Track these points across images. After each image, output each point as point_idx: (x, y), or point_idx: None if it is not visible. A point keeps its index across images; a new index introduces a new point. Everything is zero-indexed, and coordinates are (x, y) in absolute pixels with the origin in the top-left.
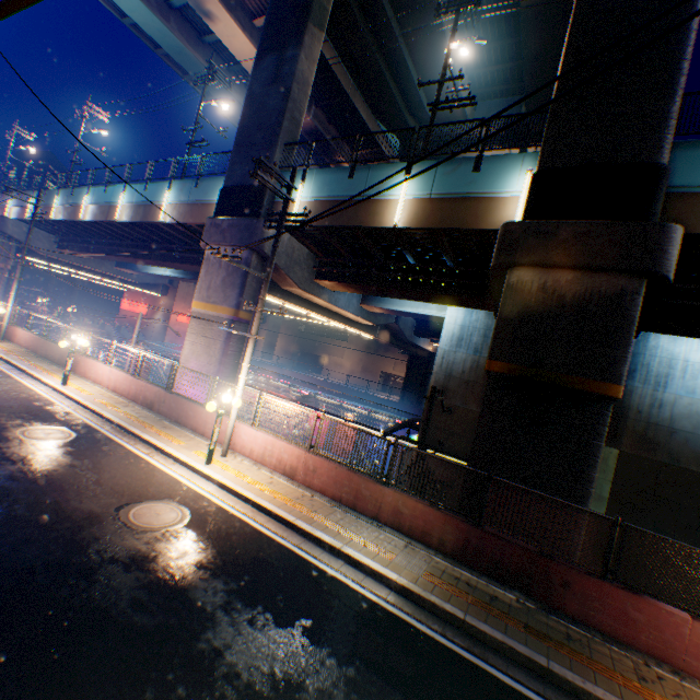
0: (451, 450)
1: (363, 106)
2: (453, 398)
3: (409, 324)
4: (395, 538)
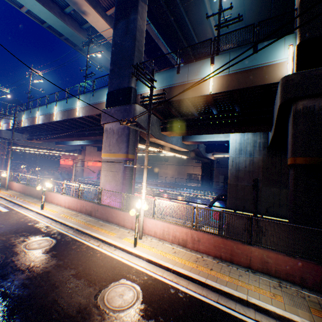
0: (247, 209)
1: (163, 46)
2: (242, 181)
3: (203, 147)
4: (269, 281)
